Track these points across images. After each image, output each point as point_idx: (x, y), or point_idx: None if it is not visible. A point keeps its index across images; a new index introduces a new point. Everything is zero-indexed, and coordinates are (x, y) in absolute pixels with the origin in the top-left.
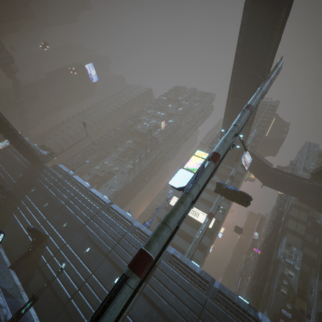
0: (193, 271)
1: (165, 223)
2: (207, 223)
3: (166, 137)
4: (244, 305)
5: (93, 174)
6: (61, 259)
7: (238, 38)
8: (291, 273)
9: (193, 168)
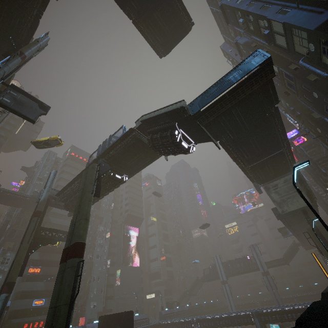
0: None
1: None
2: None
3: None
4: None
5: None
6: None
7: None
8: None
9: None
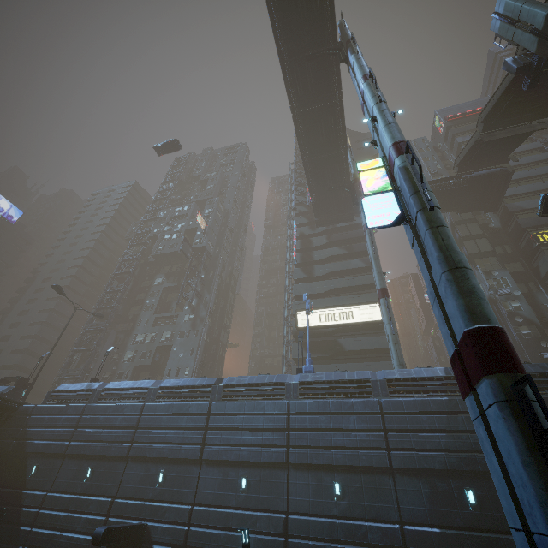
0: (436, 379)
1: (457, 267)
2: (389, 306)
3: (216, 239)
4: (534, 369)
5: (130, 371)
6: (206, 542)
7: (267, 5)
8: (516, 305)
9: (383, 186)
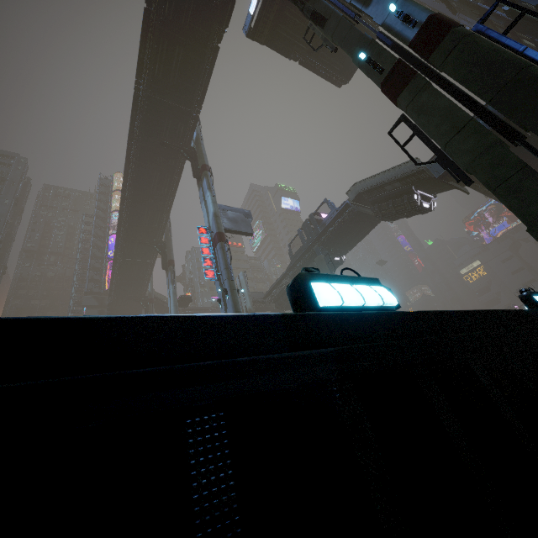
0: None
1: None
2: None
3: None
4: None
5: None
6: None
7: (120, 208)
8: None
9: None
